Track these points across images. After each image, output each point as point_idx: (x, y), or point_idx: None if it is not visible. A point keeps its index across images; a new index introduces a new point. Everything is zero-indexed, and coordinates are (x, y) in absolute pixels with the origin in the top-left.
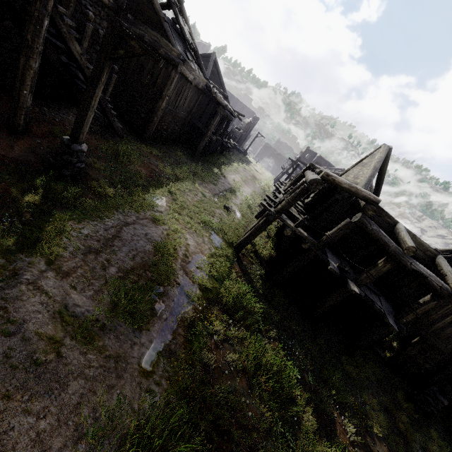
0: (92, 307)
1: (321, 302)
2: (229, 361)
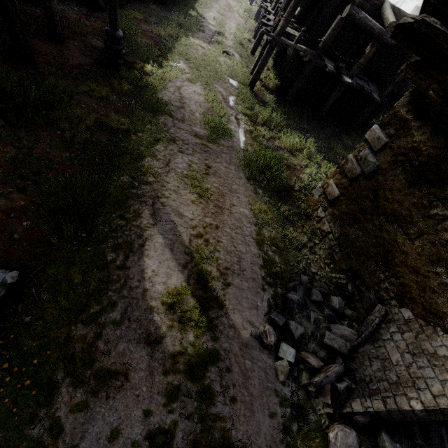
0: (205, 132)
1: (324, 105)
2: (277, 146)
